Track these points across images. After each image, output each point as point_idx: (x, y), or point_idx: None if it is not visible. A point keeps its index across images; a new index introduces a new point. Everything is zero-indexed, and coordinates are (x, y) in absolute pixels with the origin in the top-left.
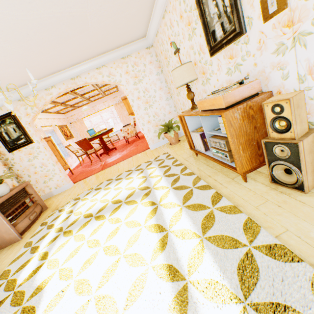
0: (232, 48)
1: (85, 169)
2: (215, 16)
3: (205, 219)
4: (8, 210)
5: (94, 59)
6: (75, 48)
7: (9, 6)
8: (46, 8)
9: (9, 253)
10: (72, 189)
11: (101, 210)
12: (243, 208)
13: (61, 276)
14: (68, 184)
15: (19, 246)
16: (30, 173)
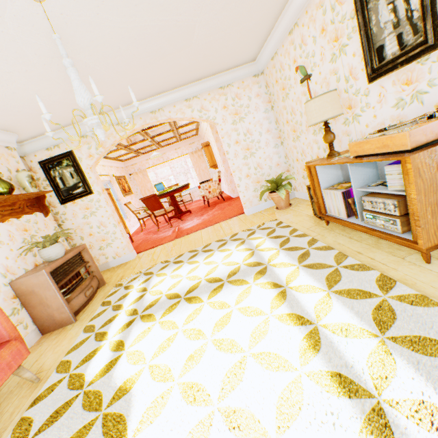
0: (412, 70)
1: (149, 236)
2: (388, 26)
3: (376, 311)
4: (61, 280)
5: (184, 88)
6: (167, 71)
7: (112, 9)
8: (152, 13)
9: (61, 339)
10: (137, 261)
11: (191, 290)
12: None
13: (152, 375)
14: (131, 253)
15: (75, 330)
16: (84, 234)
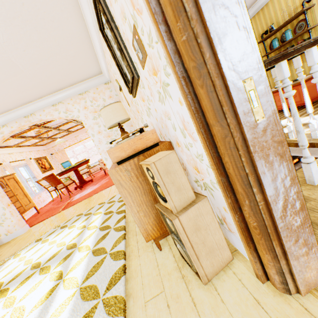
0: (140, 91)
1: (54, 206)
2: (121, 59)
3: None
4: None
5: (48, 97)
6: (18, 89)
7: None
8: None
9: None
10: (23, 236)
11: (16, 277)
12: (133, 302)
13: None
14: (22, 229)
15: None
16: None
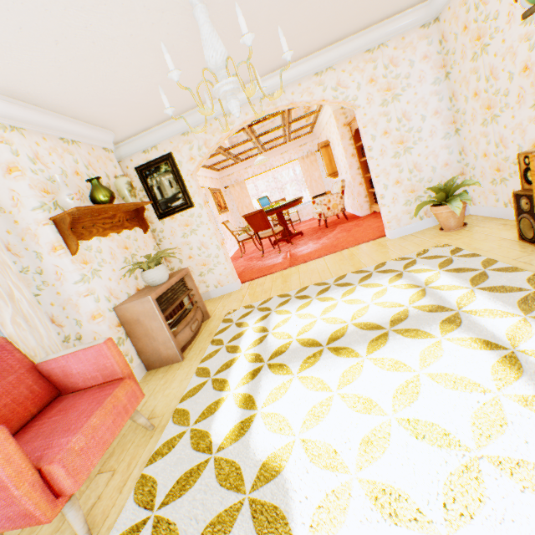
0: None
1: (252, 262)
2: None
3: None
4: (166, 309)
5: (315, 55)
6: (299, 27)
7: None
8: None
9: (169, 380)
10: (243, 292)
11: (334, 337)
12: None
13: (309, 456)
14: (235, 283)
15: (184, 370)
16: (182, 257)
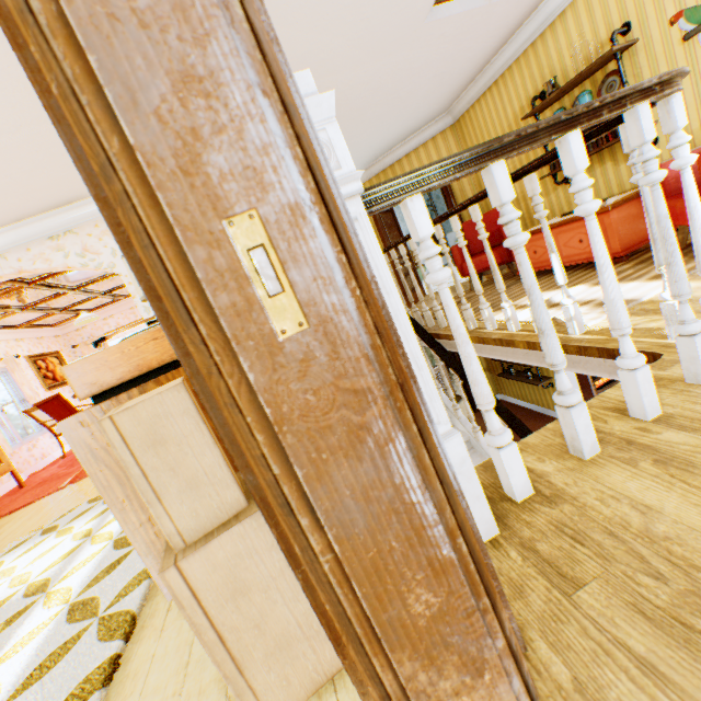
0: None
1: (60, 470)
2: None
3: None
4: None
5: (39, 218)
6: None
7: None
8: None
9: None
10: None
11: None
12: None
13: None
14: None
15: None
16: None
